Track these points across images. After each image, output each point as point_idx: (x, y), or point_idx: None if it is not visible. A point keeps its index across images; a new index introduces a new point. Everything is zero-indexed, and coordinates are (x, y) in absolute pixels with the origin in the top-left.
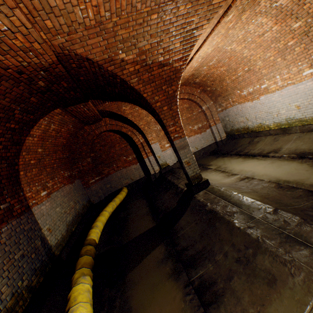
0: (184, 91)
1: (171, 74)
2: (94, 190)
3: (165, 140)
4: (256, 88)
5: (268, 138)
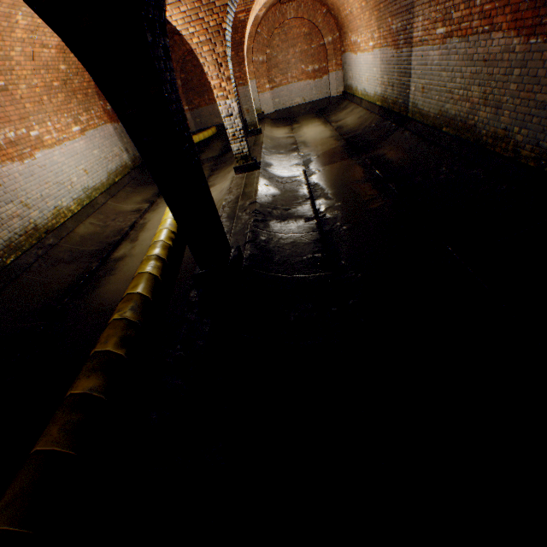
0: (303, 6)
1: (236, 23)
2: None
3: (266, 79)
4: (356, 40)
5: (352, 107)
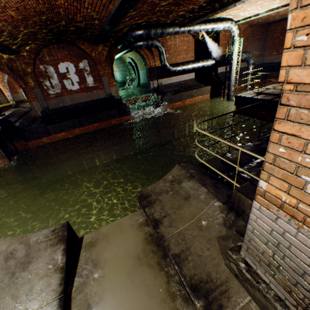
0: None
1: None
2: (1, 99)
3: None
4: None
5: None
